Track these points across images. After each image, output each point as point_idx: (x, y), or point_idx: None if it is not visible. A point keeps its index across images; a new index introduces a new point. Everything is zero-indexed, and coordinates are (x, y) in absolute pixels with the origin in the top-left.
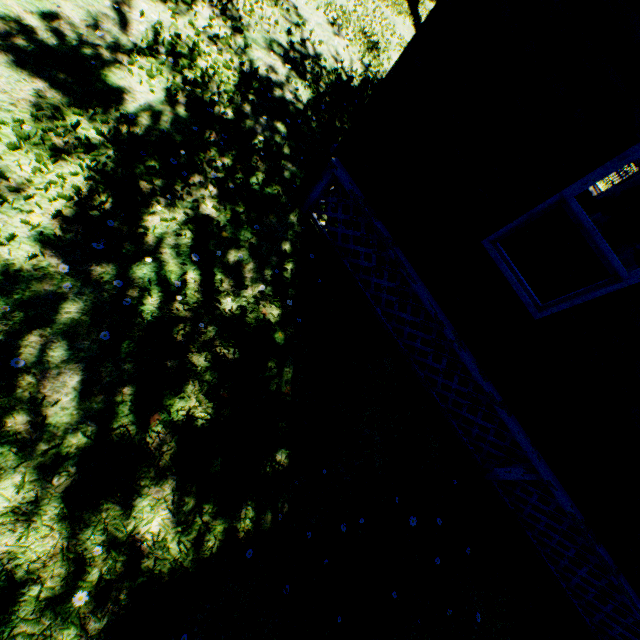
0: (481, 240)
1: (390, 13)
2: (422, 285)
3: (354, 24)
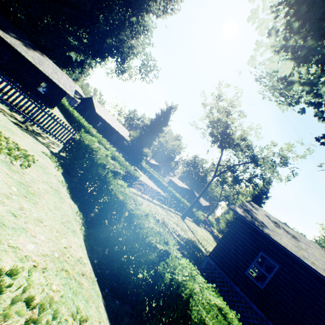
0: (244, 272)
1: (181, 222)
2: (236, 286)
3: (179, 226)
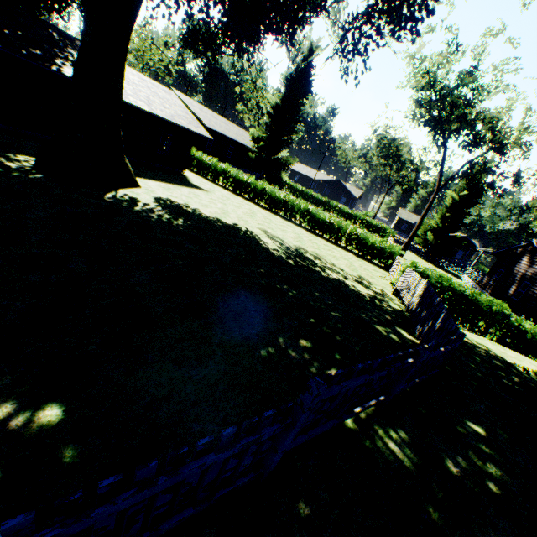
0: None
1: None
2: None
3: None
